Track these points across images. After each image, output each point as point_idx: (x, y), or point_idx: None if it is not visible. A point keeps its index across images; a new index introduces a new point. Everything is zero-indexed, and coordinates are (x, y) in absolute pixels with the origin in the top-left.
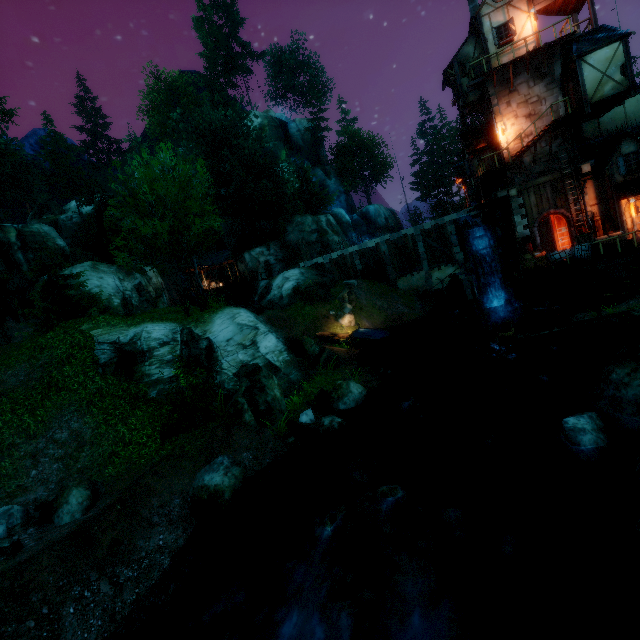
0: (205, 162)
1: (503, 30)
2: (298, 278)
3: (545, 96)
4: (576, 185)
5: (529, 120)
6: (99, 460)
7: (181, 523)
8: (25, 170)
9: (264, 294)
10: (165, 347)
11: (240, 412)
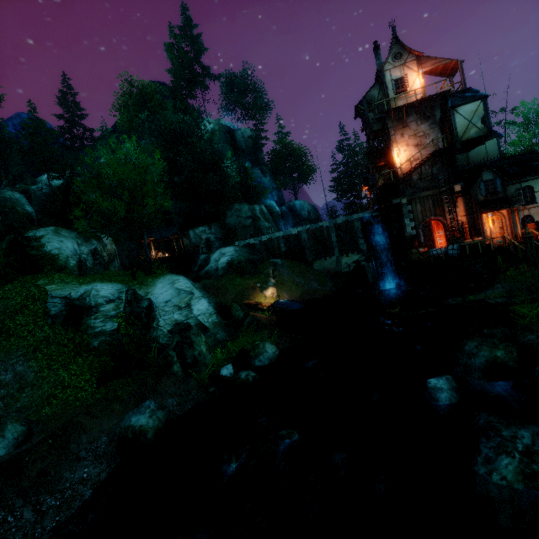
0: (163, 154)
1: (400, 82)
2: (232, 254)
3: (429, 132)
4: (450, 200)
5: (417, 148)
6: (38, 401)
7: (106, 459)
8: (5, 145)
9: (203, 265)
10: (110, 304)
11: (170, 363)
